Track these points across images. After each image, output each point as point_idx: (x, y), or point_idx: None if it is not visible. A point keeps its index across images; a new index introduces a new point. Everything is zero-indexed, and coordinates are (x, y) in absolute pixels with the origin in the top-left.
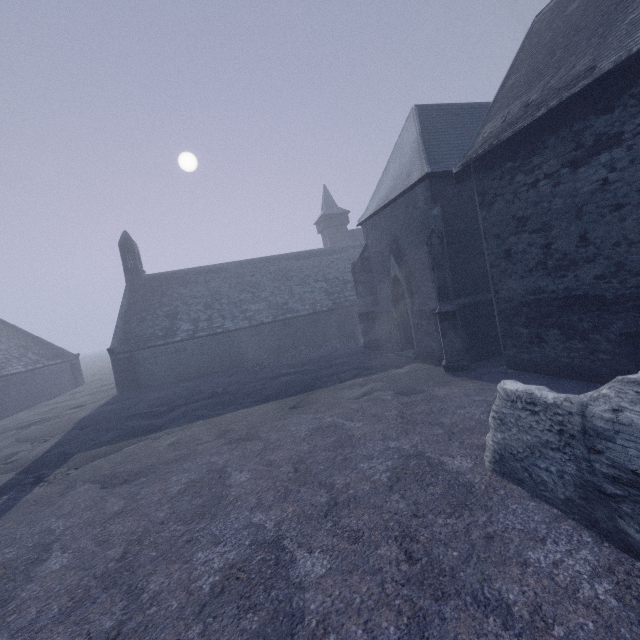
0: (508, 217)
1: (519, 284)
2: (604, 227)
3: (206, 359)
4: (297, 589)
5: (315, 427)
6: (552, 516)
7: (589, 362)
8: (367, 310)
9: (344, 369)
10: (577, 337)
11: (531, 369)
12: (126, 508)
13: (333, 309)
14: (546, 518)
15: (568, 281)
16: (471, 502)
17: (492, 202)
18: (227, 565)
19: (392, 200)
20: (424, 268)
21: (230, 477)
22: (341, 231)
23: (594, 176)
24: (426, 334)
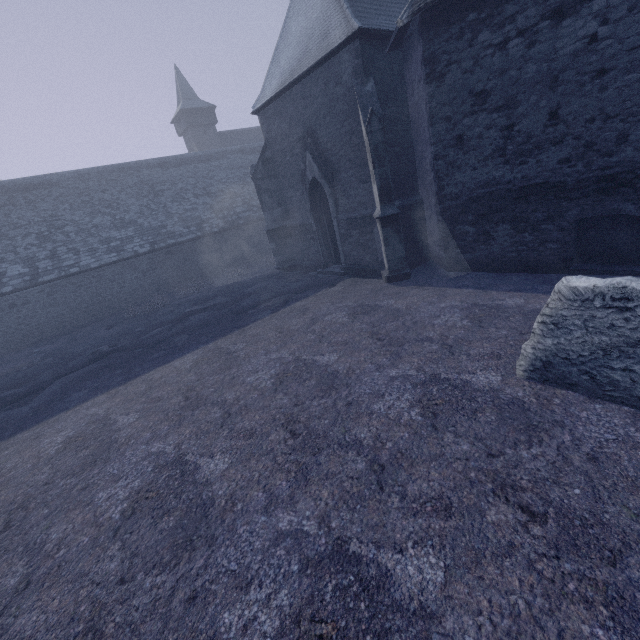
0: (464, 92)
1: (470, 177)
2: (581, 100)
3: (64, 311)
4: (426, 620)
5: (279, 371)
6: (629, 415)
7: (537, 254)
8: (277, 225)
9: (267, 296)
10: (528, 229)
11: (474, 268)
12: (33, 575)
13: (226, 229)
14: (626, 419)
15: (528, 168)
16: (537, 421)
17: (444, 72)
18: (287, 620)
19: (305, 73)
20: (353, 166)
21: (199, 469)
22: (209, 133)
23: (581, 31)
24: (357, 245)
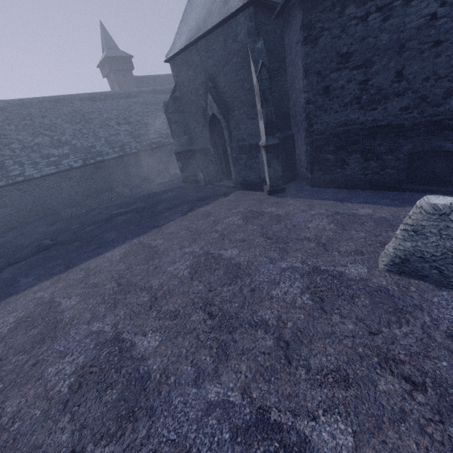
0: (332, 53)
1: (333, 118)
2: (420, 63)
3: (12, 211)
4: None
5: (193, 263)
6: None
7: (379, 176)
8: (183, 149)
9: (177, 203)
10: (374, 158)
11: (331, 186)
12: None
13: (142, 151)
14: None
15: (377, 113)
16: (402, 305)
17: (318, 37)
18: None
19: (208, 31)
20: (244, 106)
21: (135, 346)
22: (127, 76)
23: (424, 10)
24: (245, 166)
